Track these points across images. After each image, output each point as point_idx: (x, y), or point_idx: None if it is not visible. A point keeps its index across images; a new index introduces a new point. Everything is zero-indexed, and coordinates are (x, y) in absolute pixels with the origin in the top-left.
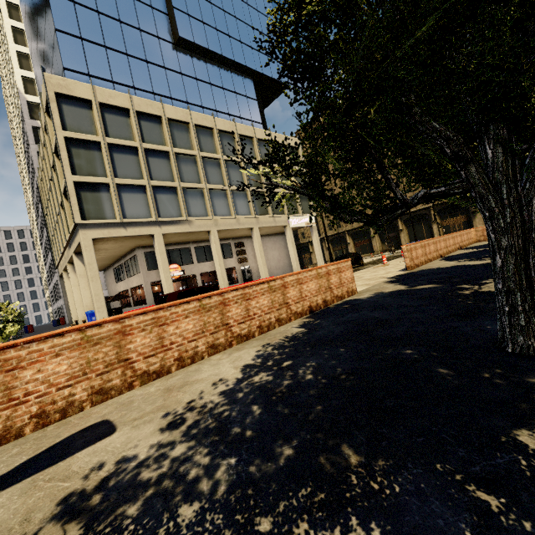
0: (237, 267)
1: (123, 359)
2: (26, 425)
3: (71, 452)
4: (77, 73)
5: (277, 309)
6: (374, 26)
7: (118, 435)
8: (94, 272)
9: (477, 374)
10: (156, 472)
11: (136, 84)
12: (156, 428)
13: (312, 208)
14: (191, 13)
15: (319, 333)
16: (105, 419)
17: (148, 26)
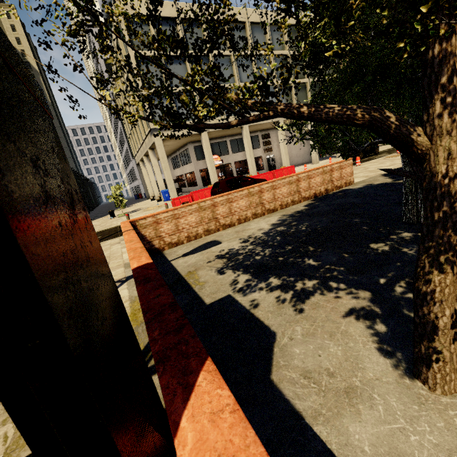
0: (263, 156)
1: (215, 218)
2: (184, 240)
3: (209, 247)
4: None
5: (292, 195)
6: (344, 71)
7: (223, 244)
8: (166, 164)
9: (378, 229)
10: (244, 251)
11: None
12: (238, 242)
13: None
14: None
15: (315, 210)
16: (214, 240)
17: None
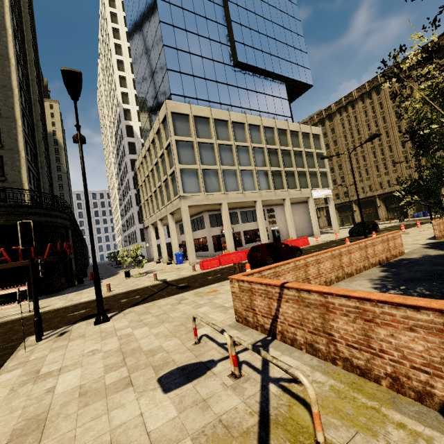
0: (268, 227)
1: (307, 278)
2: None
3: None
4: (178, 96)
5: (363, 260)
6: None
7: None
8: (189, 228)
9: None
10: None
11: (210, 99)
12: None
13: (329, 183)
14: (246, 43)
15: (405, 276)
16: None
17: (218, 57)
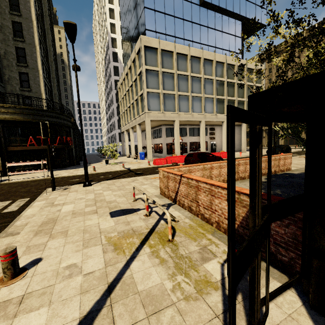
0: (208, 141)
1: (210, 176)
2: None
3: None
4: (151, 31)
5: None
6: None
7: None
8: (149, 136)
9: None
10: None
11: (176, 34)
12: None
13: None
14: None
15: (277, 183)
16: None
17: None
